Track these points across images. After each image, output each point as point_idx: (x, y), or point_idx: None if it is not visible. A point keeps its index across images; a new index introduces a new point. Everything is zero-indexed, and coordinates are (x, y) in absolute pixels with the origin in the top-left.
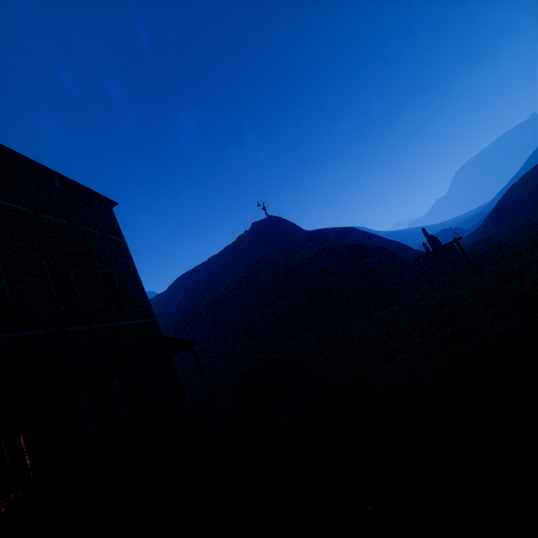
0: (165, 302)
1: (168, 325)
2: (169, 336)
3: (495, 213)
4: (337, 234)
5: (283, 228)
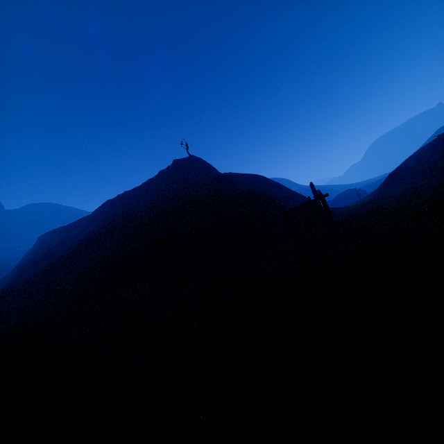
0: (87, 223)
1: (72, 247)
2: (59, 259)
3: (389, 178)
4: (246, 179)
5: (199, 168)
